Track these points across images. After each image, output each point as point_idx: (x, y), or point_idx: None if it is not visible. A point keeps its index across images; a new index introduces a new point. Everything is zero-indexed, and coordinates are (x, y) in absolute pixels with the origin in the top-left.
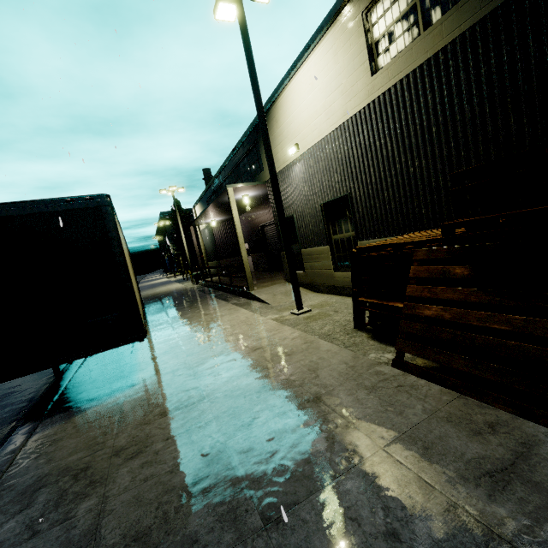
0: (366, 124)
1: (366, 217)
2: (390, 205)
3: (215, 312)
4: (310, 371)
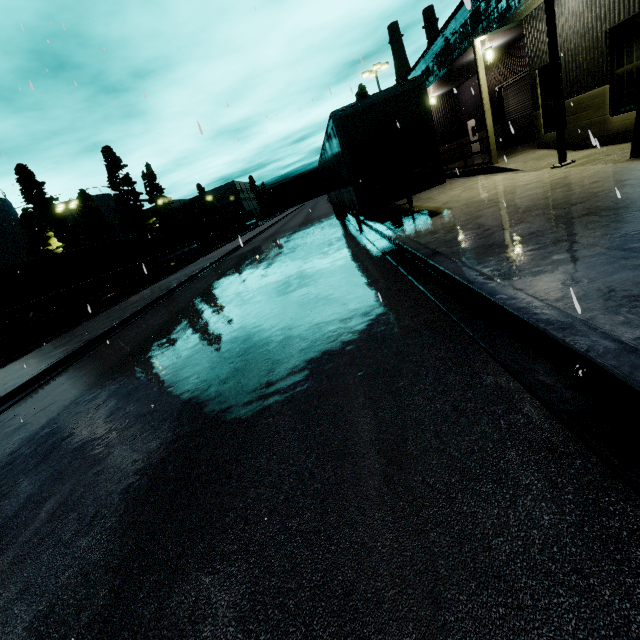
0: None
1: None
2: None
3: (464, 185)
4: (587, 177)
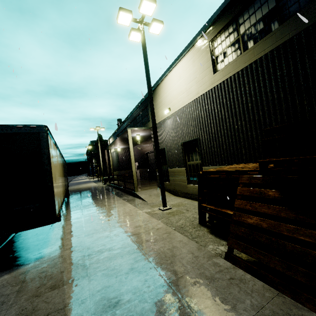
0: (209, 99)
1: (208, 152)
2: (223, 146)
3: (111, 204)
4: (166, 257)
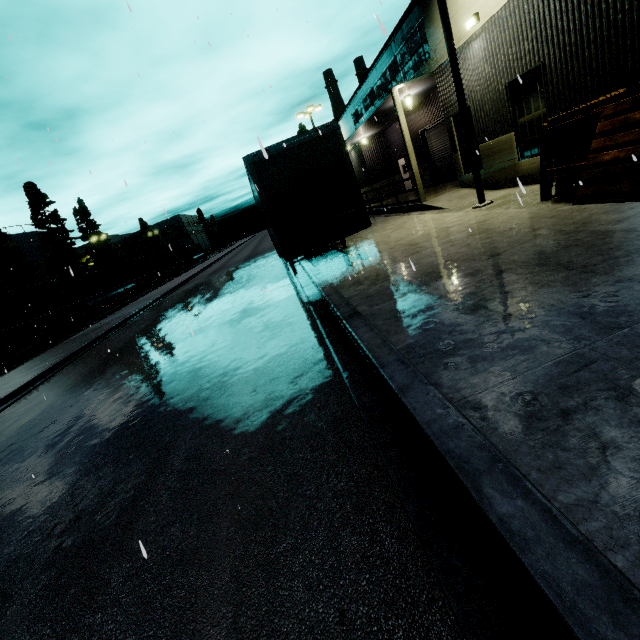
0: None
1: (560, 88)
2: (591, 65)
3: (395, 223)
4: (503, 223)
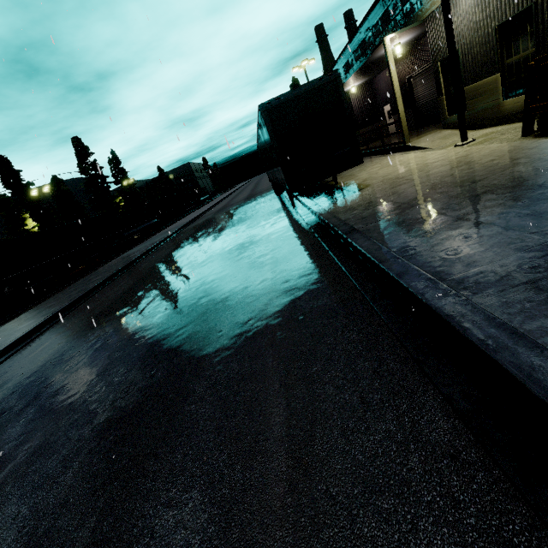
0: None
1: None
2: None
3: (381, 162)
4: (485, 156)
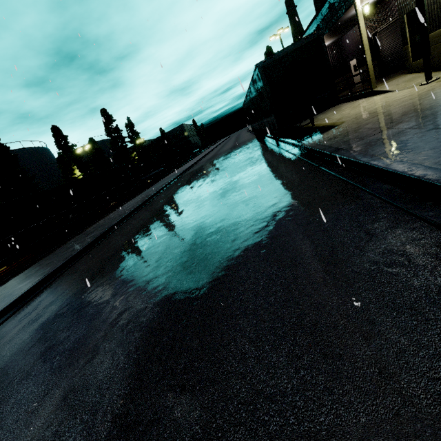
0: None
1: None
2: None
3: (351, 106)
4: None
